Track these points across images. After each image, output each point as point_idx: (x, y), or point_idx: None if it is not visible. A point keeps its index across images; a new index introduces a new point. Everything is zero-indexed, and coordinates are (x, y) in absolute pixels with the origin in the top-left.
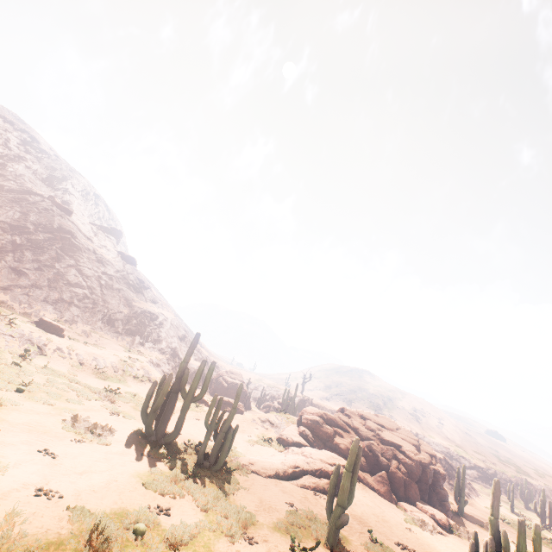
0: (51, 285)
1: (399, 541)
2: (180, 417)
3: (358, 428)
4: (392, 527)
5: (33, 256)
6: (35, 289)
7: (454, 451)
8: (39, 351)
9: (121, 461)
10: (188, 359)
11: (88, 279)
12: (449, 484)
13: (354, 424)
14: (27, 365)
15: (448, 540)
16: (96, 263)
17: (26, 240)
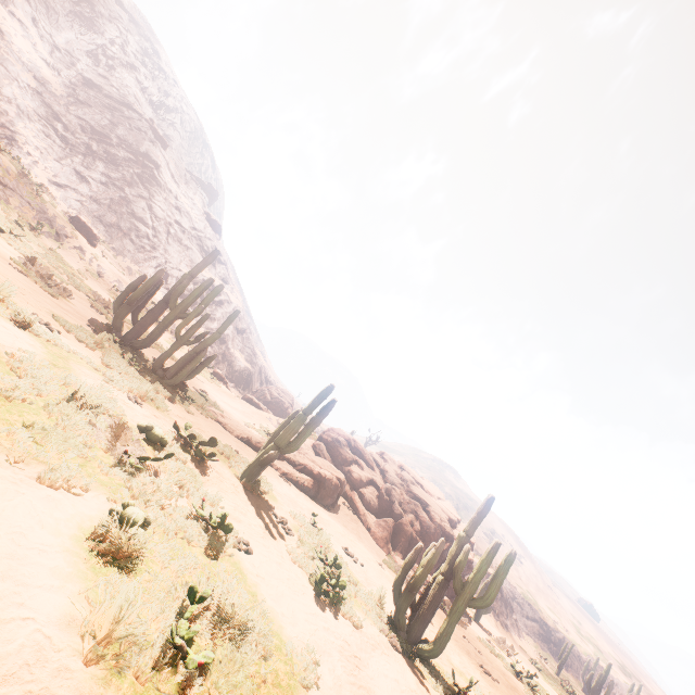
0: (112, 207)
1: (352, 552)
2: (158, 327)
3: (387, 471)
4: (356, 547)
5: (104, 169)
6: (93, 202)
7: (521, 594)
8: (55, 236)
9: (52, 305)
10: (194, 273)
11: (156, 219)
12: None
13: (385, 467)
14: (32, 235)
15: None
16: (172, 208)
17: (103, 150)
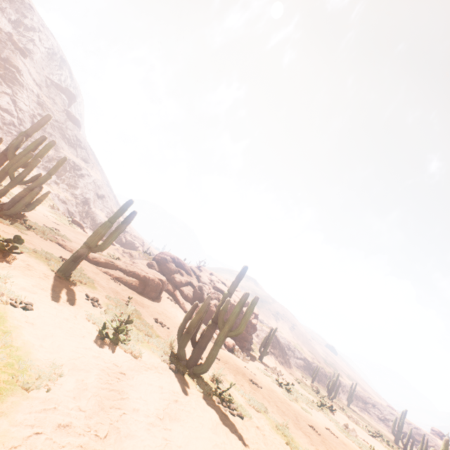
0: None
1: (162, 321)
2: None
3: (201, 276)
4: (170, 320)
5: None
6: None
7: (294, 345)
8: None
9: None
10: (30, 132)
11: (21, 111)
12: (270, 351)
13: (200, 273)
14: None
15: (222, 351)
16: (35, 104)
17: None
